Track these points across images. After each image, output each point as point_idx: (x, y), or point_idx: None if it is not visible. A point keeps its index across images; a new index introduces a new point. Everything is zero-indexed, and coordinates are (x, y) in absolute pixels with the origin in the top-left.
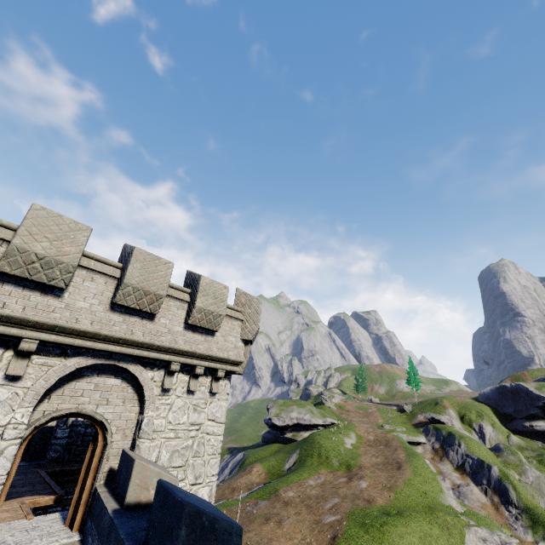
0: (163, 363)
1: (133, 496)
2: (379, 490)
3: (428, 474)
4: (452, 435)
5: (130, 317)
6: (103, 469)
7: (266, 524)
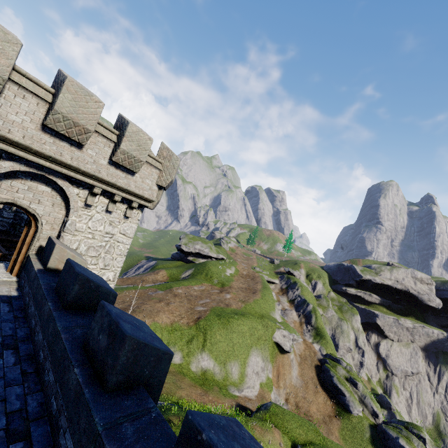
0: (88, 185)
1: (53, 264)
2: (236, 301)
3: (270, 300)
4: (296, 283)
5: (60, 141)
6: (35, 245)
7: (159, 303)
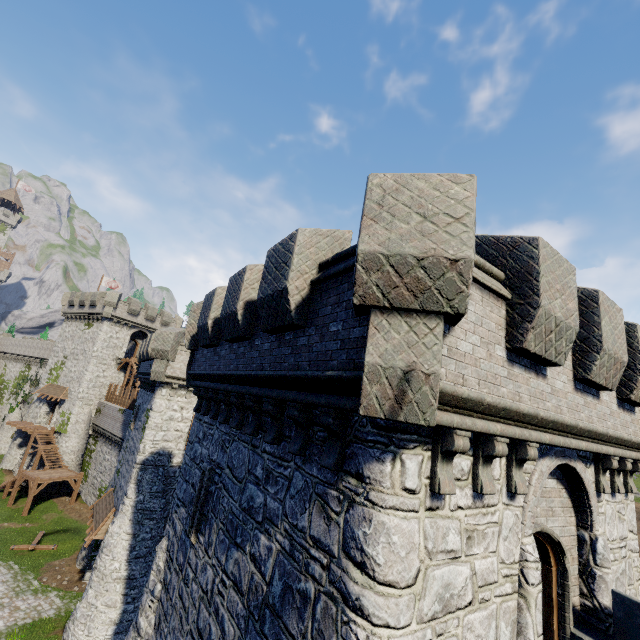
0: (590, 454)
1: None
2: None
3: None
4: None
5: (586, 396)
6: (571, 607)
7: None
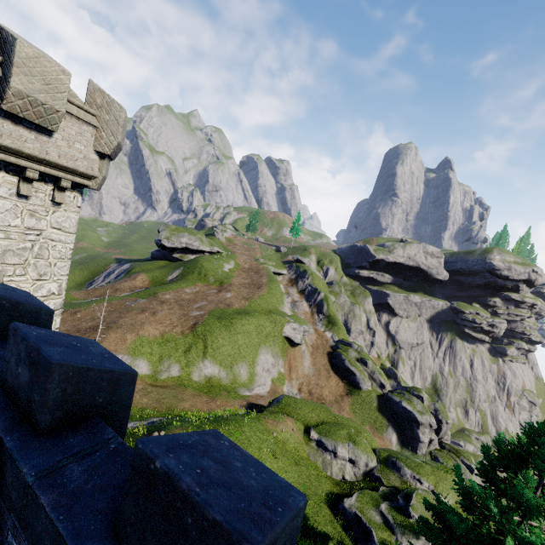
0: None
1: None
2: (239, 299)
3: (278, 293)
4: (306, 272)
5: None
6: None
7: (142, 314)
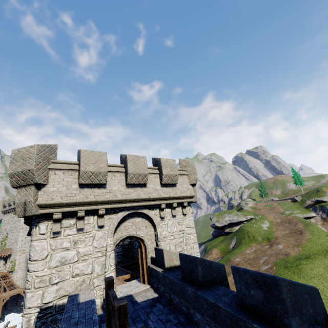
0: (157, 205)
1: (167, 264)
2: (291, 247)
3: (322, 233)
4: None
5: (136, 188)
6: (148, 257)
7: (229, 276)
